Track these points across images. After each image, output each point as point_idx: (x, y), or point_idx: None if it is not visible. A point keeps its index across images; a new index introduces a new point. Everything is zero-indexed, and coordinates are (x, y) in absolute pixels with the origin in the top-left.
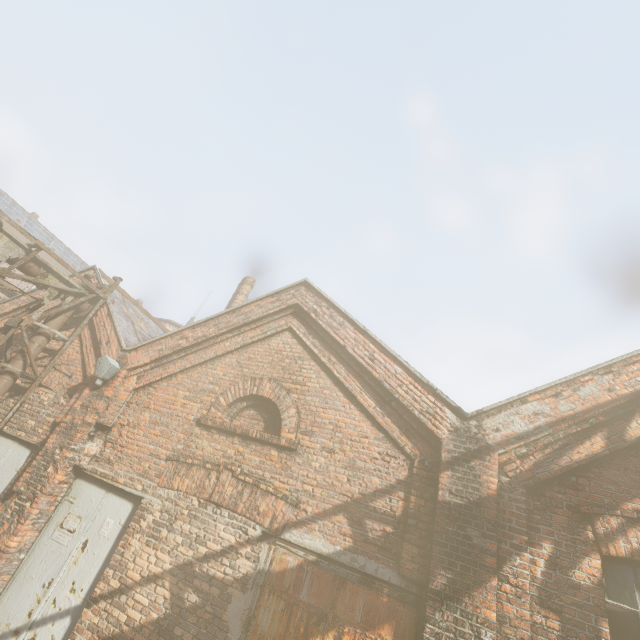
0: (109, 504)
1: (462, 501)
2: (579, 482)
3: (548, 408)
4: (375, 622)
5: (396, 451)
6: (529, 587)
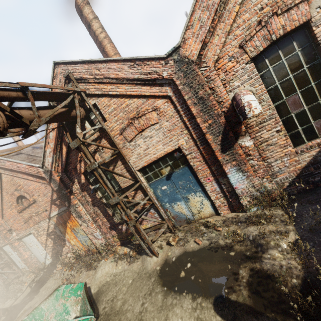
0: (30, 237)
1: (57, 187)
2: (70, 161)
3: (50, 149)
4: (70, 216)
5: (46, 184)
6: (79, 190)
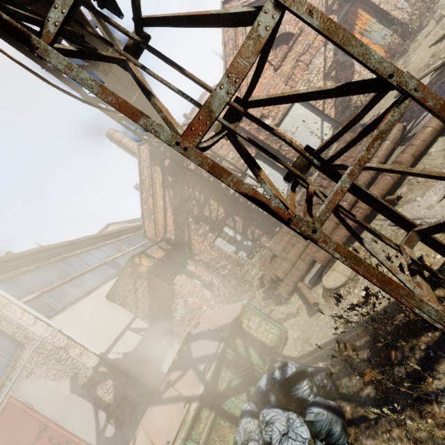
0: (293, 113)
1: None
2: None
3: None
4: (356, 13)
5: None
6: None
